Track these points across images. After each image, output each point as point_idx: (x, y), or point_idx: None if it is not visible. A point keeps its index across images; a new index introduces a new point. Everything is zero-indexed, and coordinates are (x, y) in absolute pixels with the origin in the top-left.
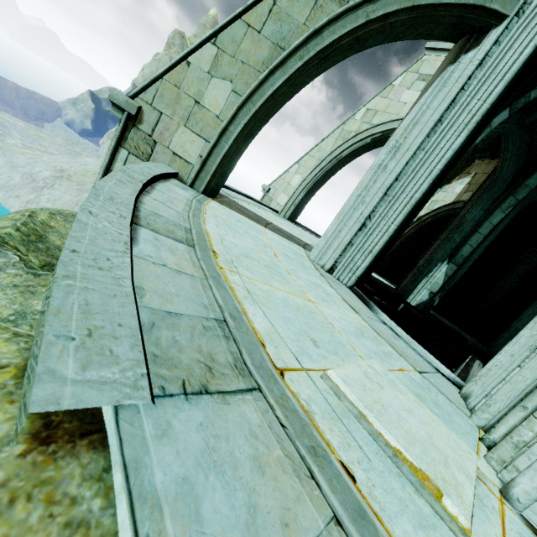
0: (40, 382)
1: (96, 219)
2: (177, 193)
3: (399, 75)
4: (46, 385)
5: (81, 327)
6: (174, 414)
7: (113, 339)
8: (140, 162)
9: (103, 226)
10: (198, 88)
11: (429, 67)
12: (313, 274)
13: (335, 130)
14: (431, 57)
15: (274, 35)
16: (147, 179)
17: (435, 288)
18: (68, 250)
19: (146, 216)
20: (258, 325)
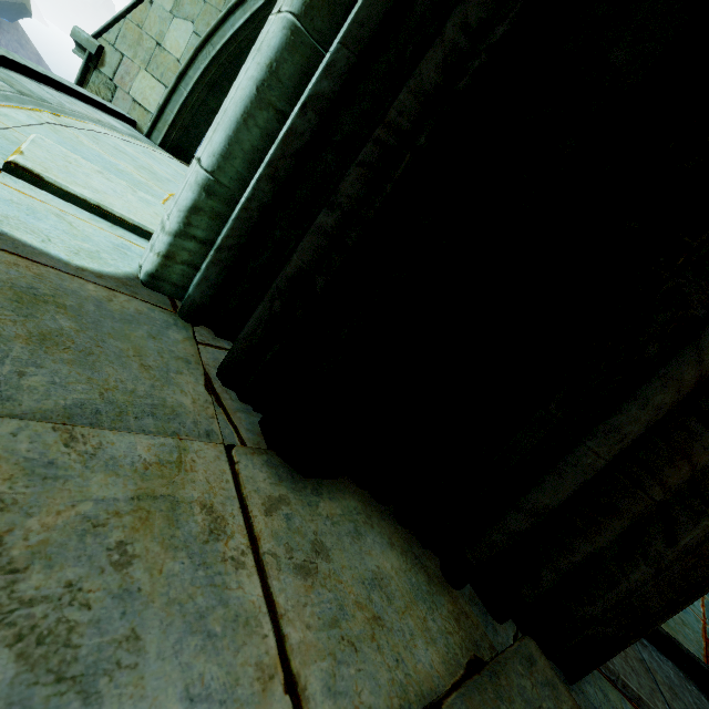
0: None
1: None
2: (101, 116)
3: None
4: None
5: None
6: None
7: None
8: None
9: None
10: (160, 29)
11: None
12: None
13: None
14: None
15: None
16: (39, 71)
17: None
18: None
19: None
20: (7, 112)
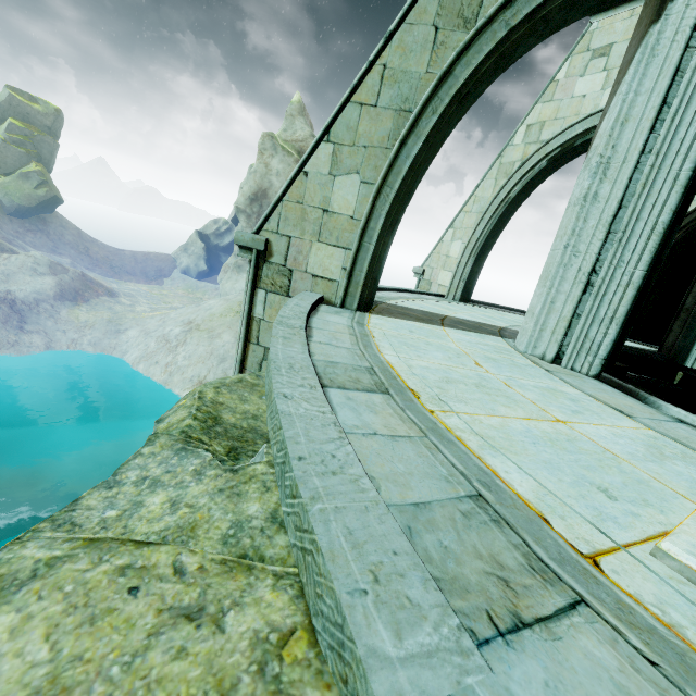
0: (371, 671)
1: (294, 402)
2: (334, 323)
3: (562, 65)
4: (379, 675)
5: (363, 571)
6: (506, 673)
7: (400, 578)
8: (280, 298)
9: (304, 409)
10: (322, 195)
11: (604, 36)
12: (537, 375)
13: (490, 169)
14: (603, 22)
15: (394, 101)
16: (304, 322)
17: None
18: (295, 459)
19: (324, 371)
20: (520, 487)
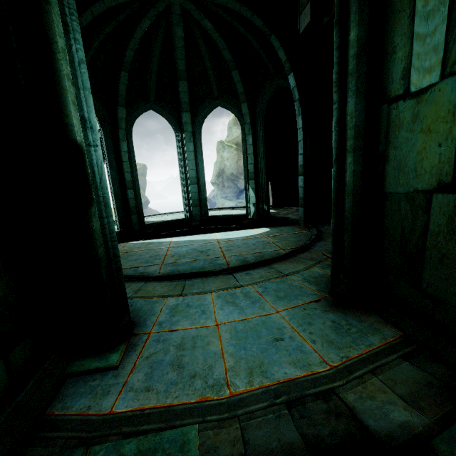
0: None
1: None
2: None
3: None
4: None
5: None
6: None
7: None
8: None
9: None
10: None
11: None
12: None
13: None
14: None
15: None
16: None
17: (253, 200)
18: None
19: None
20: None
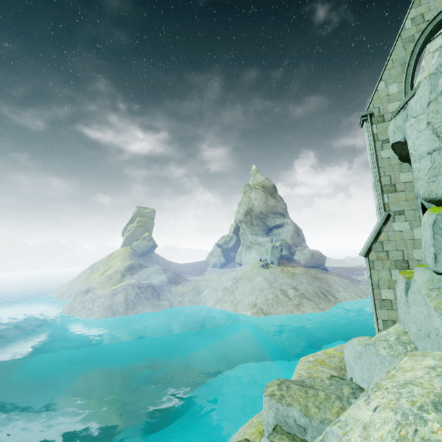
0: None
1: None
2: None
3: (421, 62)
4: None
5: None
6: None
7: None
8: (381, 124)
9: None
10: (385, 92)
11: (434, 47)
12: None
13: None
14: (431, 44)
15: (398, 64)
16: None
17: None
18: None
19: None
20: None
